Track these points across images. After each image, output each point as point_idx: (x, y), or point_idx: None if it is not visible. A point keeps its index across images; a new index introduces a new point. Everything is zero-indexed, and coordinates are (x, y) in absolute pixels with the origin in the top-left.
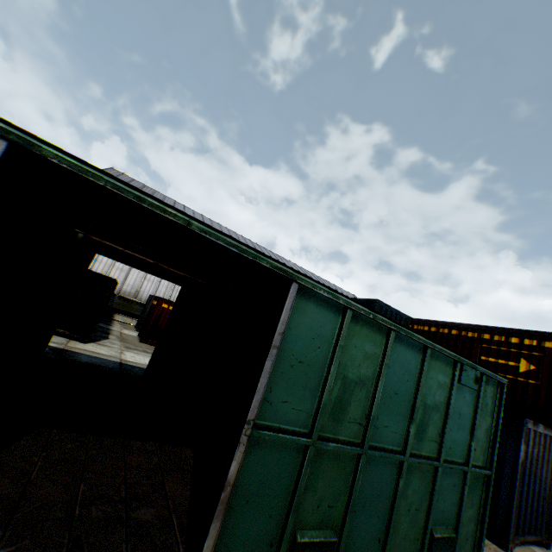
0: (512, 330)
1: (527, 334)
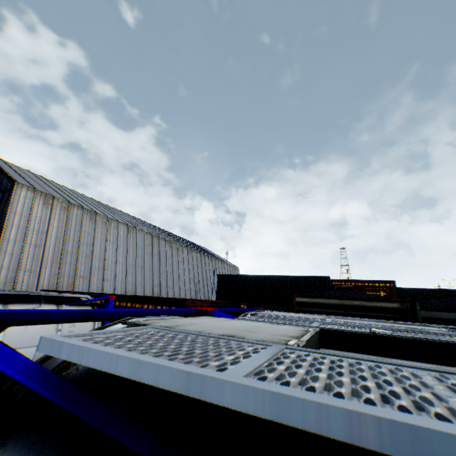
0: (375, 281)
1: (380, 281)
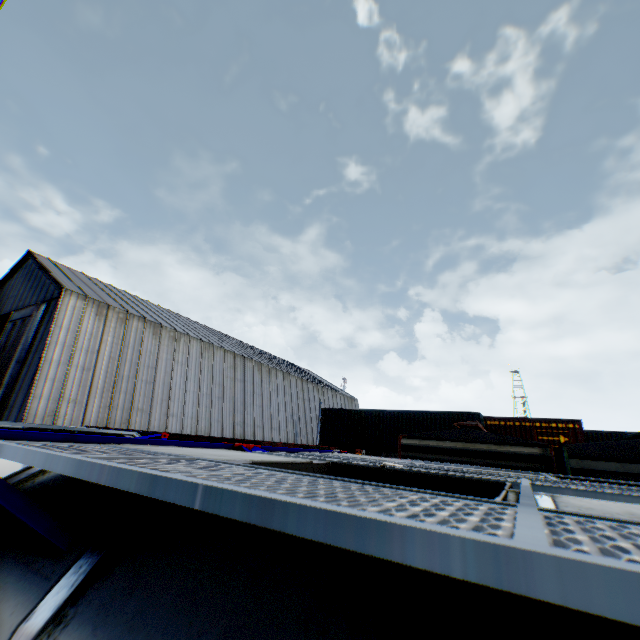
0: (550, 419)
1: (558, 421)
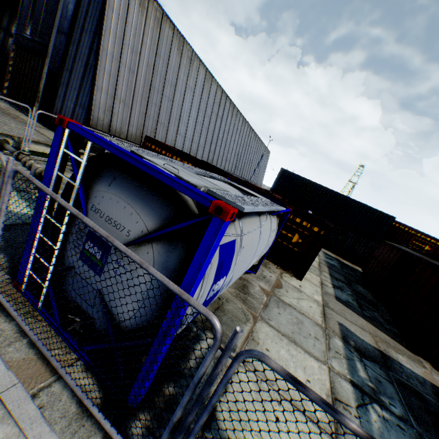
0: (428, 236)
1: (433, 238)
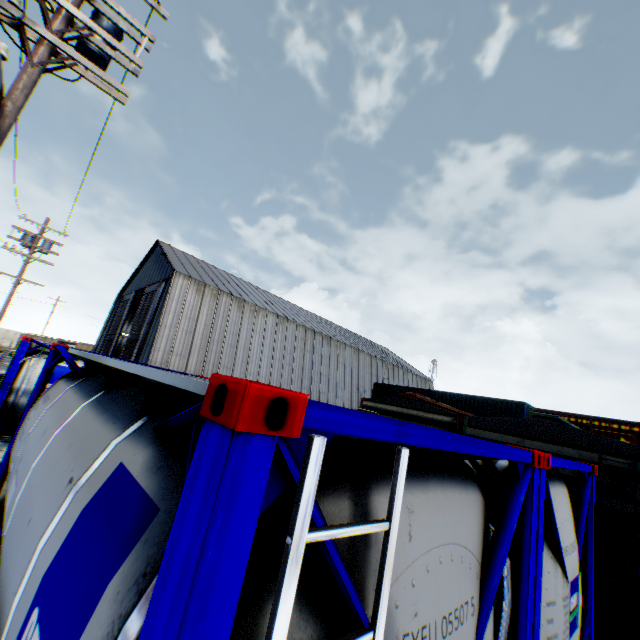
0: (612, 420)
1: (621, 422)
